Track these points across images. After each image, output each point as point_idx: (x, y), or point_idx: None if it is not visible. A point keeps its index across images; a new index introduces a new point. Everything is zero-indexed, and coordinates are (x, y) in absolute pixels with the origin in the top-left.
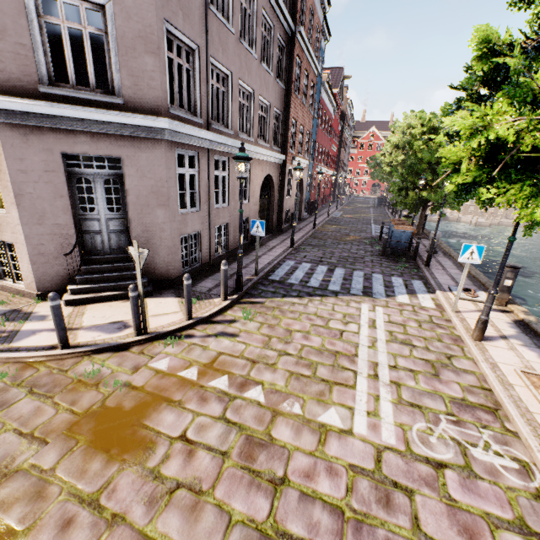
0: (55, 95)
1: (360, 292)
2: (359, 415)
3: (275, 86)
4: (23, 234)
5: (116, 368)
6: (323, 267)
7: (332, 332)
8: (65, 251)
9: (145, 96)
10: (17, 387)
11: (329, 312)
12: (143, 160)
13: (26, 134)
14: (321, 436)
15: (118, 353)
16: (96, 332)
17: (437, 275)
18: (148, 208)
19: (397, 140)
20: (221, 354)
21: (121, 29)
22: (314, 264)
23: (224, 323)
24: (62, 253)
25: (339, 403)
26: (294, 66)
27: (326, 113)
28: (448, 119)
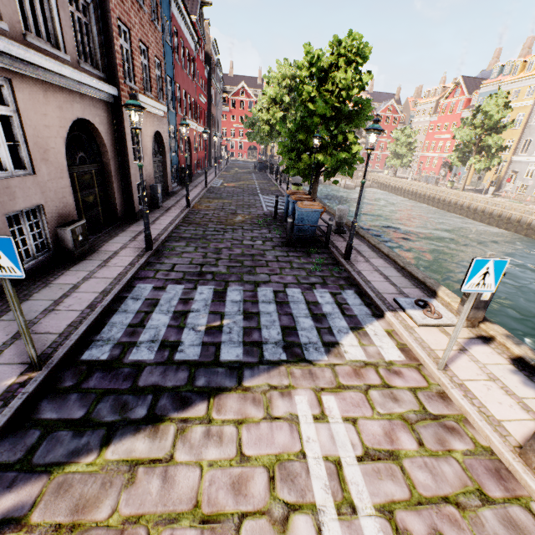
0: None
1: (281, 350)
2: None
3: None
4: None
5: None
6: (206, 291)
7: None
8: None
9: None
10: None
11: (232, 476)
12: None
13: None
14: None
15: None
16: None
17: (367, 275)
18: None
19: (274, 93)
20: None
21: None
22: (189, 285)
23: None
24: None
25: None
26: None
27: (185, 44)
28: None
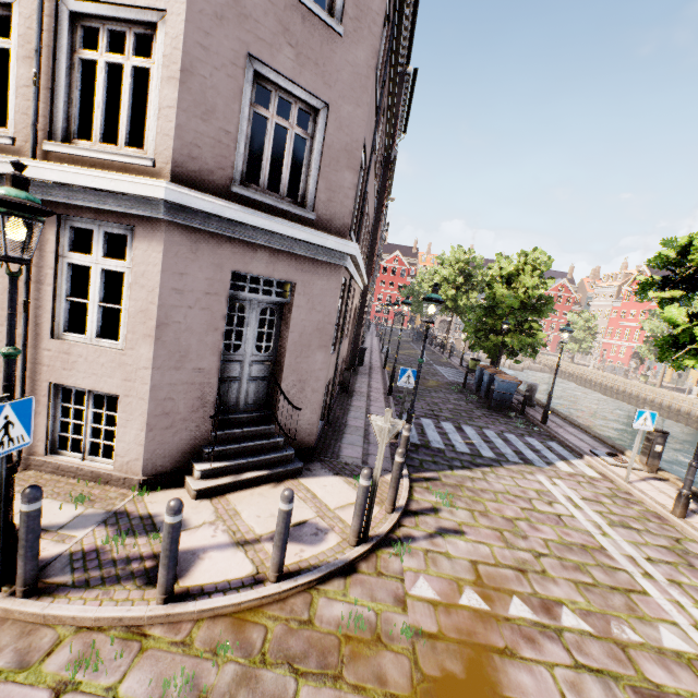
0: (245, 198)
1: (518, 459)
2: (691, 631)
3: (373, 206)
4: (148, 384)
5: (373, 605)
6: (448, 425)
7: (550, 518)
8: (197, 408)
9: (336, 214)
10: (266, 668)
11: (519, 489)
12: (317, 289)
13: (198, 241)
14: (693, 670)
15: (349, 577)
16: (292, 545)
17: (564, 435)
18: (307, 350)
19: (448, 273)
20: (476, 564)
21: (330, 138)
22: (434, 420)
23: (429, 513)
24: (193, 412)
25: (659, 618)
26: (386, 188)
27: None
28: (655, 293)
